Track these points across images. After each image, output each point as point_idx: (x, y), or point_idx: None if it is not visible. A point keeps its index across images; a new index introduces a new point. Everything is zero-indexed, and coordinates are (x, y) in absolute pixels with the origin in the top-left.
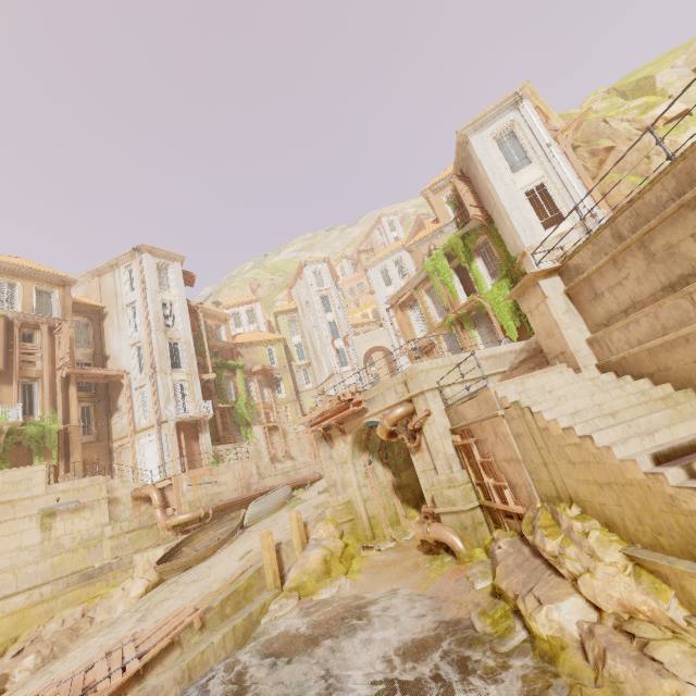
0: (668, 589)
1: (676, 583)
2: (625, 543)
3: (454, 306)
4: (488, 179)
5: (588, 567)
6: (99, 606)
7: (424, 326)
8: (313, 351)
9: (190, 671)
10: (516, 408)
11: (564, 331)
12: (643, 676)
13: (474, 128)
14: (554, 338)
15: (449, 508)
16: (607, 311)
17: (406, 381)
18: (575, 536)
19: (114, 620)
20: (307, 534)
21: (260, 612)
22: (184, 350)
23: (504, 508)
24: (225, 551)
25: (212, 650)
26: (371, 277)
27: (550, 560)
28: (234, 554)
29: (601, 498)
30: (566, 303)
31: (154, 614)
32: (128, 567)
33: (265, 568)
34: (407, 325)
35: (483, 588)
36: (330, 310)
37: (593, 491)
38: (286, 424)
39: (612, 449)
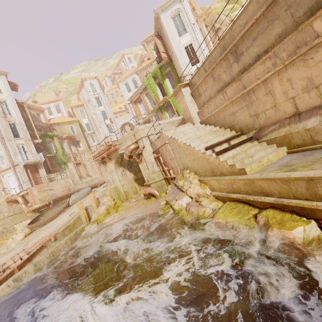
0: (207, 186)
1: (209, 184)
2: (199, 177)
3: (157, 101)
4: (169, 39)
5: (189, 186)
6: (1, 247)
7: (146, 112)
8: (95, 126)
9: (53, 253)
10: (171, 139)
11: (190, 109)
12: (198, 209)
13: (162, 10)
14: (187, 112)
15: (153, 181)
16: (203, 101)
17: (134, 134)
18: (187, 178)
19: (11, 249)
20: (99, 202)
21: (81, 231)
22: (19, 127)
23: (170, 177)
24: (62, 215)
25: (61, 246)
26: (120, 88)
27: (181, 188)
28: (66, 215)
29: (194, 165)
30: (191, 98)
31: (31, 242)
32: (13, 230)
33: (81, 216)
34: (138, 111)
35: (163, 204)
36: (101, 105)
37: (192, 163)
38: (85, 161)
39: (195, 147)
